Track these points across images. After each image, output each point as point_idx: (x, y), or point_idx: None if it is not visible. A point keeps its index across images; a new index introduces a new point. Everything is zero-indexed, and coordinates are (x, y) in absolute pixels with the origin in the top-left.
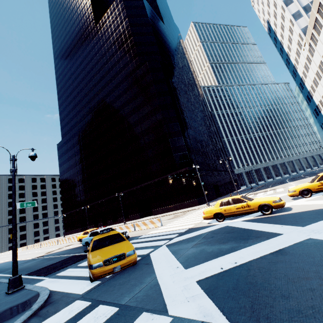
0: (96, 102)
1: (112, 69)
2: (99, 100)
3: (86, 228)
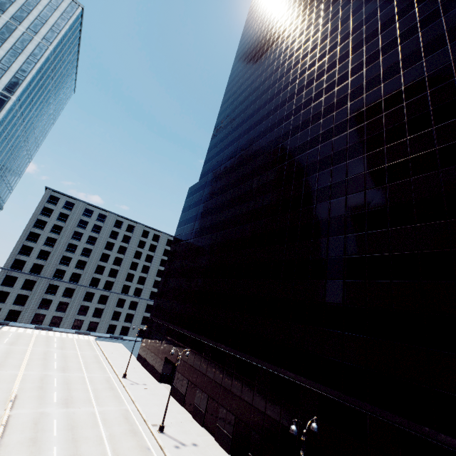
0: (291, 107)
1: (371, 20)
2: (301, 101)
3: (170, 378)
